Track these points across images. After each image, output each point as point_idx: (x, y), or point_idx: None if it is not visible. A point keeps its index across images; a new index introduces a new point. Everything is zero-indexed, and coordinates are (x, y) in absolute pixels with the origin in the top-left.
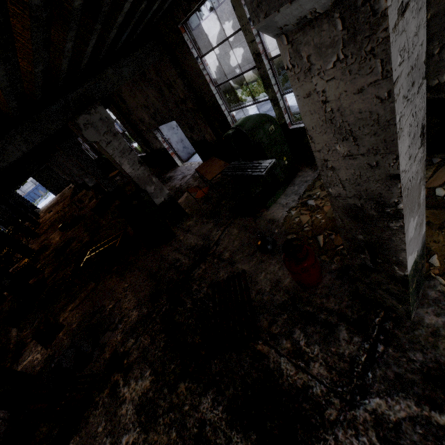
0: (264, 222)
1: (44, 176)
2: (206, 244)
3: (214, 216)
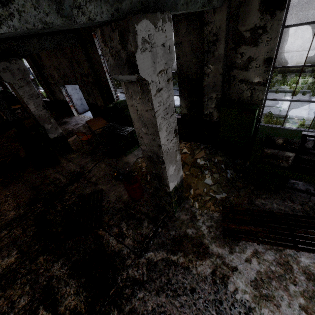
0: (122, 163)
1: None
2: (81, 171)
3: (92, 154)
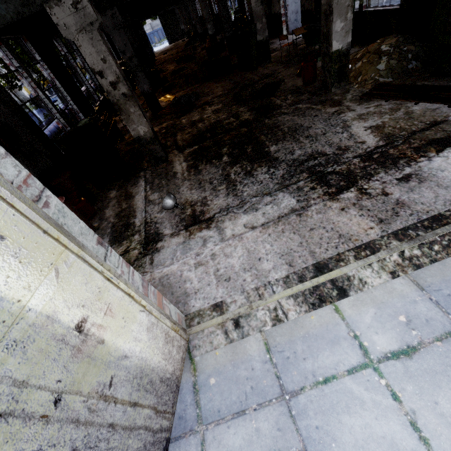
0: None
1: (167, 20)
2: (272, 73)
3: (286, 63)
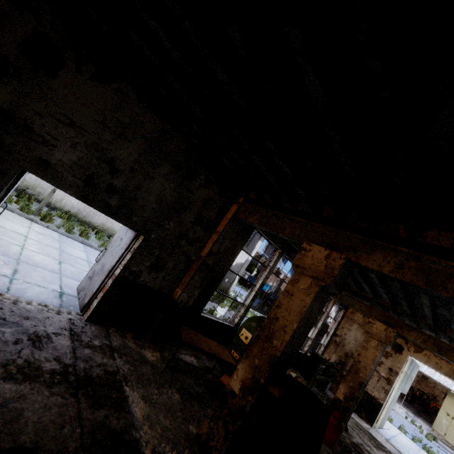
0: None
1: None
2: None
3: None
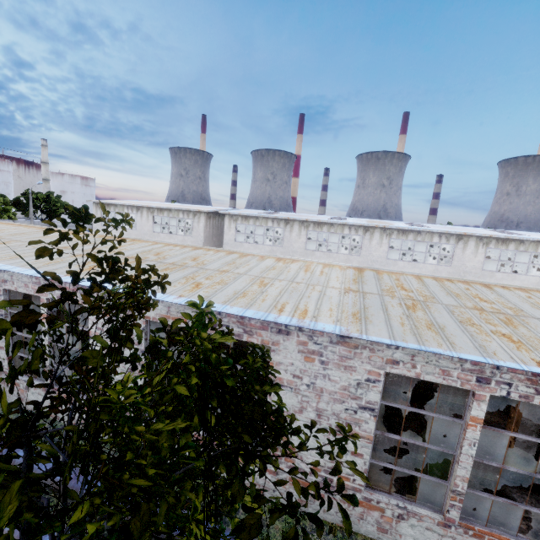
0: None
1: None
2: None
3: None
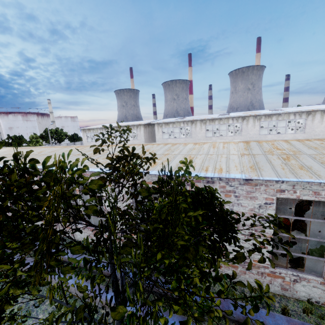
0: None
1: None
2: None
3: None
